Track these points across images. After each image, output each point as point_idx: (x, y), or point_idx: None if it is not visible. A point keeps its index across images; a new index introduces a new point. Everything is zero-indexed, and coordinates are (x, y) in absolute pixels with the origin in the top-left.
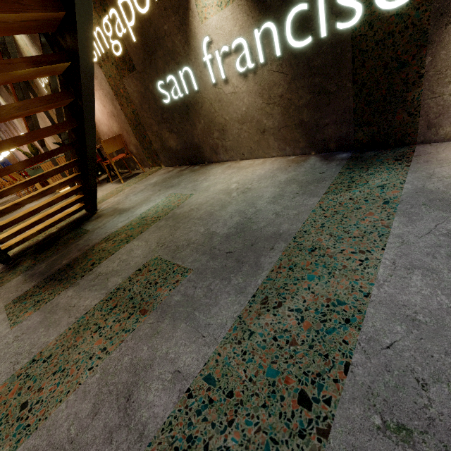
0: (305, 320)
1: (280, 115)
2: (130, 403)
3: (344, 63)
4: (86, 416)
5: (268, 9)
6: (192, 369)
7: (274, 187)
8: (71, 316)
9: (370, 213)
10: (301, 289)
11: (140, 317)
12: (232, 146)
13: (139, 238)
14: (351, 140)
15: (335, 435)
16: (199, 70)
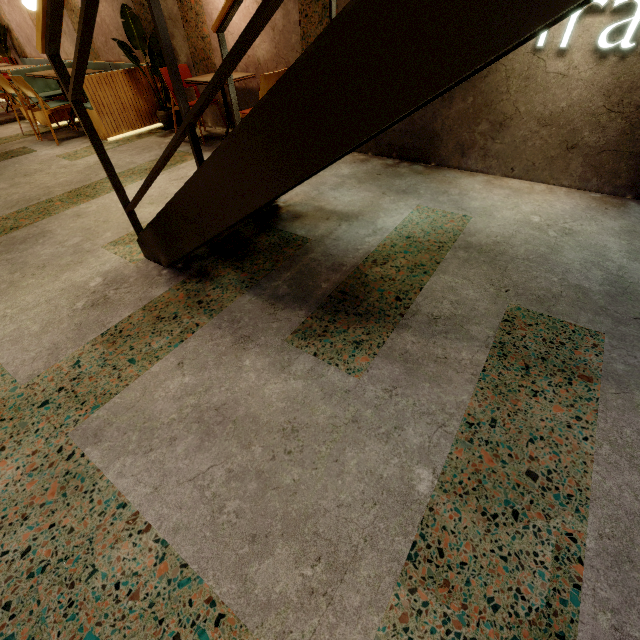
0: None
1: (616, 133)
2: None
3: None
4: None
5: None
6: None
7: (613, 236)
8: (461, 372)
9: None
10: None
11: (589, 384)
12: (502, 152)
13: (444, 271)
14: None
15: None
16: None
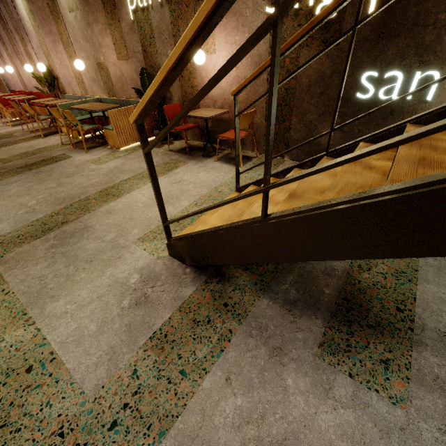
0: None
1: None
2: None
3: None
4: None
5: None
6: None
7: None
8: None
9: None
10: None
11: None
12: None
13: (426, 280)
14: None
15: None
16: None
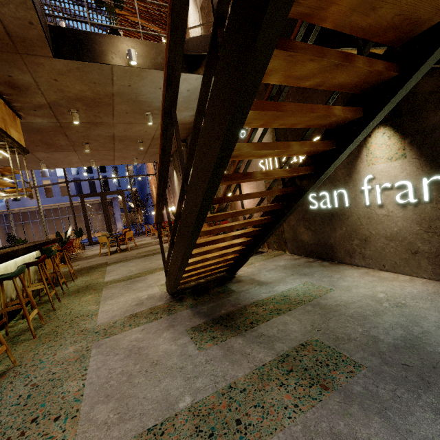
0: None
1: (439, 244)
2: None
3: None
4: None
5: None
6: None
7: (438, 312)
8: (250, 362)
9: None
10: None
11: (323, 391)
12: (372, 255)
13: (289, 314)
14: None
15: None
16: (354, 193)
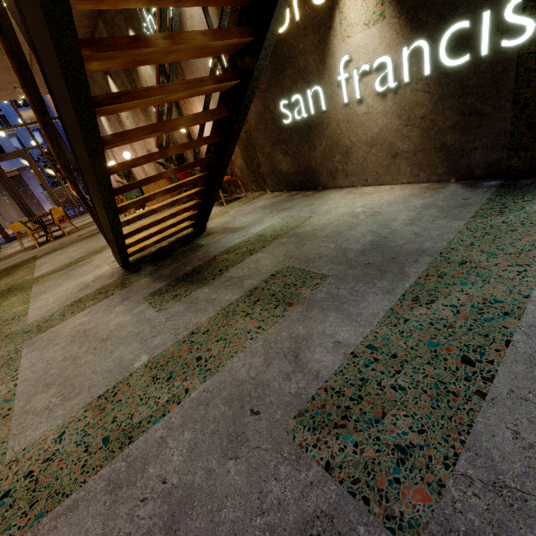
0: (461, 313)
1: (418, 138)
2: (298, 359)
3: (505, 82)
4: (260, 365)
5: (422, 27)
6: (352, 341)
7: (409, 211)
8: (216, 306)
9: (527, 234)
10: (453, 291)
11: (287, 307)
12: (355, 170)
13: (263, 251)
14: (502, 167)
15: (499, 380)
16: (330, 89)
